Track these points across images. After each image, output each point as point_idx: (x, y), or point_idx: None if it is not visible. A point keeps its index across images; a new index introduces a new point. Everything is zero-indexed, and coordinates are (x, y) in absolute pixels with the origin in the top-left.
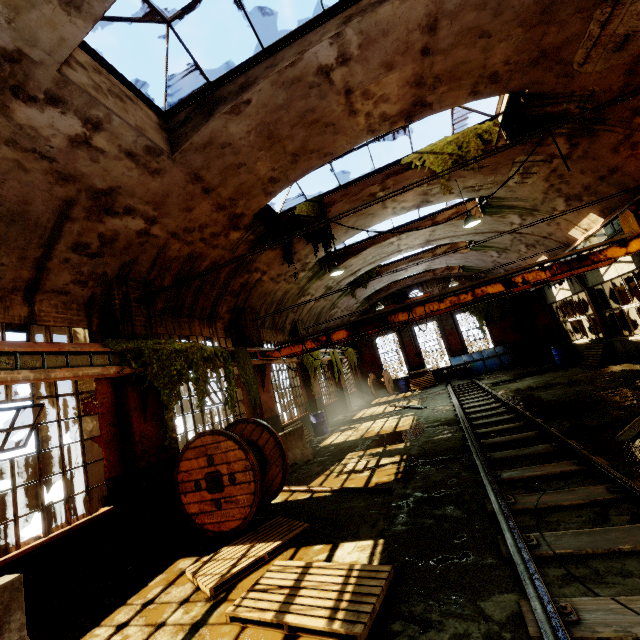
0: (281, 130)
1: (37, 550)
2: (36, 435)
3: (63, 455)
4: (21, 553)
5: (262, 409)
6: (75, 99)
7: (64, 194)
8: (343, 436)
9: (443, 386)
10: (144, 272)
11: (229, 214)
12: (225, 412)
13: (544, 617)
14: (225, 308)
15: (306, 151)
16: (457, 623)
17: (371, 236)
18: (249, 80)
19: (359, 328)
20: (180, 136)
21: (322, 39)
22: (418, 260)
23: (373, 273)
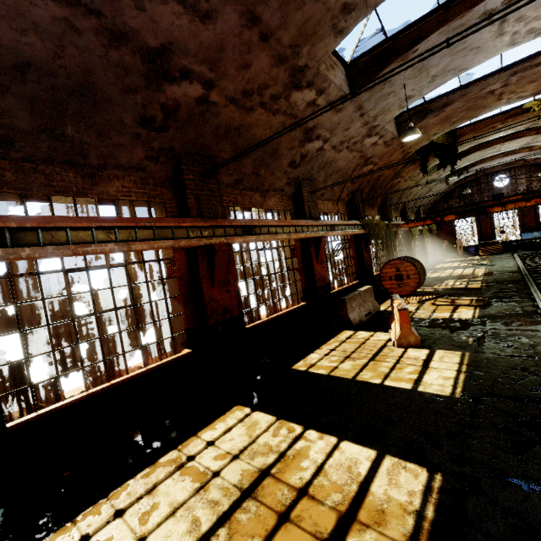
0: (453, 115)
1: (347, 287)
2: (343, 253)
3: (348, 261)
4: (347, 286)
5: (393, 255)
6: (382, 131)
7: (358, 162)
8: (435, 275)
9: (509, 254)
10: (363, 187)
11: (404, 153)
12: (378, 254)
13: (540, 303)
14: (380, 199)
15: (461, 119)
16: (512, 305)
17: (478, 143)
18: (448, 102)
19: (464, 214)
20: (403, 128)
21: (496, 83)
22: (513, 155)
23: (468, 165)
